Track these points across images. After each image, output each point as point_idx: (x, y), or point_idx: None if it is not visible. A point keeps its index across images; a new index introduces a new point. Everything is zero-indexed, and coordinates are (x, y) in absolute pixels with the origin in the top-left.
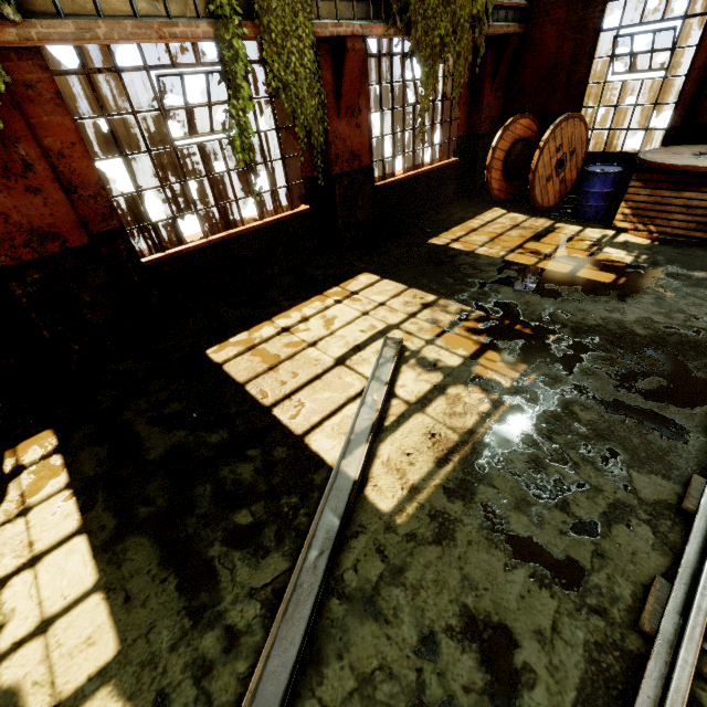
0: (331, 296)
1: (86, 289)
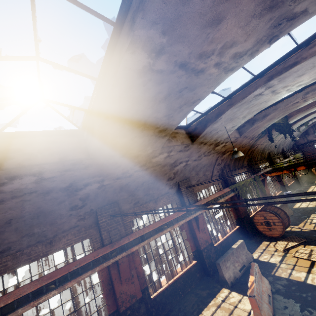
0: (312, 188)
1: (288, 188)
